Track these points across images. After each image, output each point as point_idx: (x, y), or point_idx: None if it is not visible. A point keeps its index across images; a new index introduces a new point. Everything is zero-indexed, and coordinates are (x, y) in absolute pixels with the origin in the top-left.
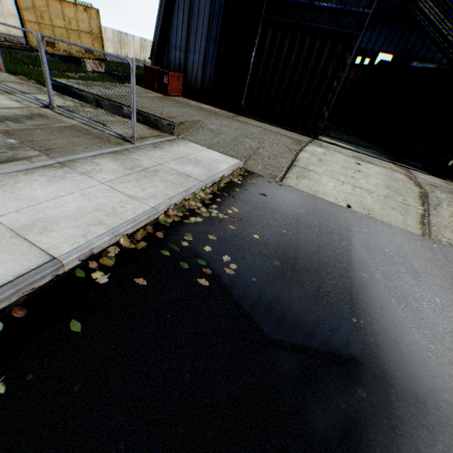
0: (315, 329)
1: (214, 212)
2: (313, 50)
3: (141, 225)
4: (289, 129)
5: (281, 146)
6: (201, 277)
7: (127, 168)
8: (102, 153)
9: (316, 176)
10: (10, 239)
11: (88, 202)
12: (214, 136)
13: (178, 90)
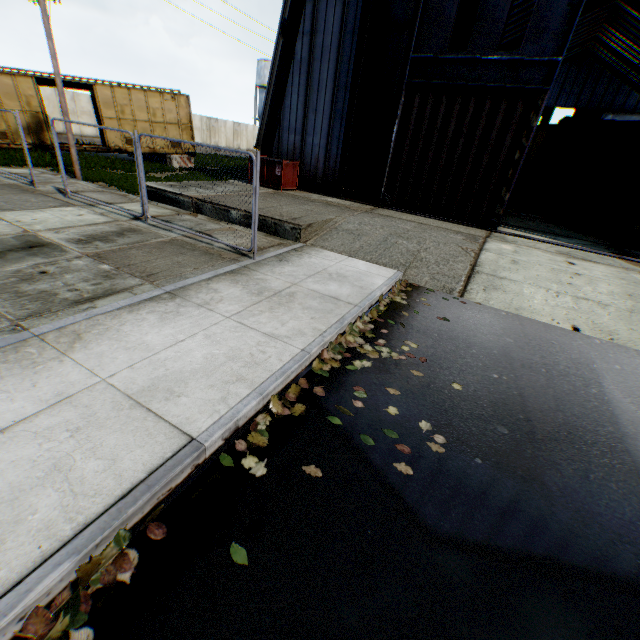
0: (609, 552)
1: (384, 351)
2: (480, 115)
3: (291, 377)
4: (453, 220)
5: (451, 246)
6: (397, 459)
7: (254, 294)
8: (217, 274)
9: (512, 286)
10: (129, 411)
11: (216, 347)
12: (354, 239)
13: (294, 182)
